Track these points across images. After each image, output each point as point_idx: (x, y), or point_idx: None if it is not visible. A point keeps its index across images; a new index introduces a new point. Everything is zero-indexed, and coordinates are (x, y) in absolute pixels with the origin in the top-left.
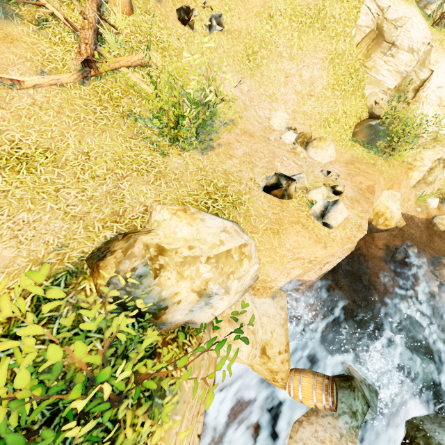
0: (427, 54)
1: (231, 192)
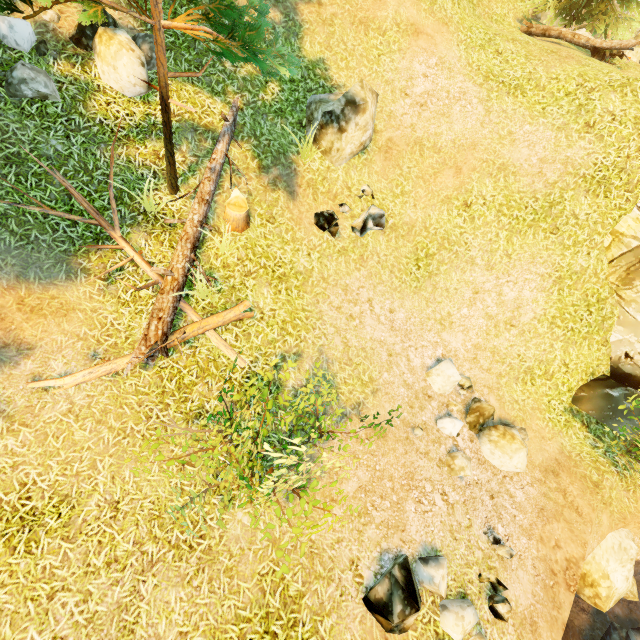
0: None
1: (305, 612)
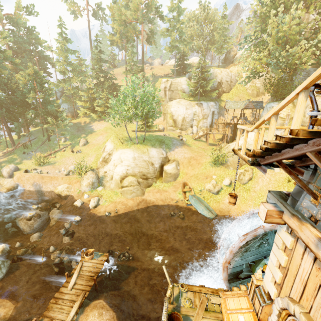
0: (113, 152)
1: (29, 169)
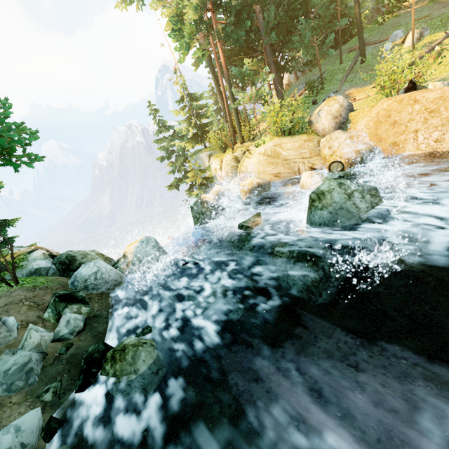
0: None
1: None
